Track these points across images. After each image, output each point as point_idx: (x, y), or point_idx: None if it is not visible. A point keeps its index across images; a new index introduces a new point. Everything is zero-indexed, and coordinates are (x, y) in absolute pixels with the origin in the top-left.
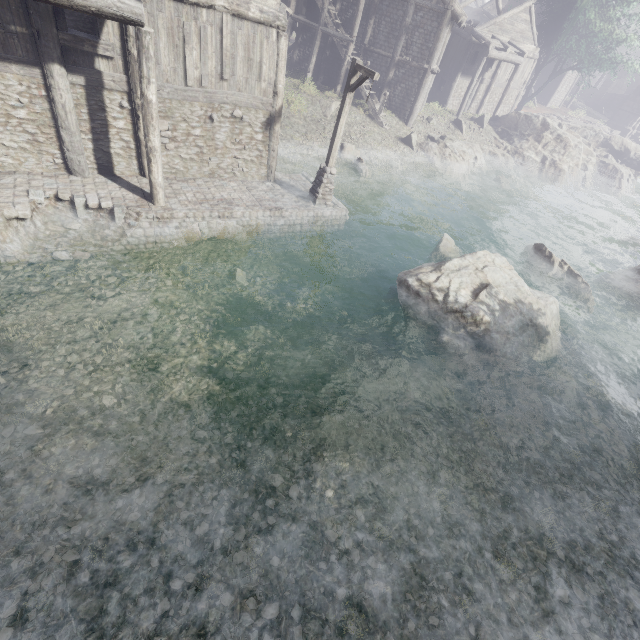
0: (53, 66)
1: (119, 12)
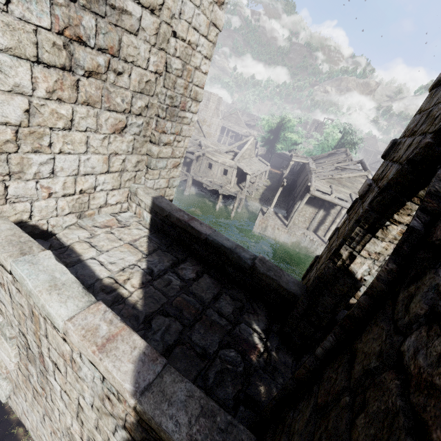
0: (321, 209)
1: (346, 207)
